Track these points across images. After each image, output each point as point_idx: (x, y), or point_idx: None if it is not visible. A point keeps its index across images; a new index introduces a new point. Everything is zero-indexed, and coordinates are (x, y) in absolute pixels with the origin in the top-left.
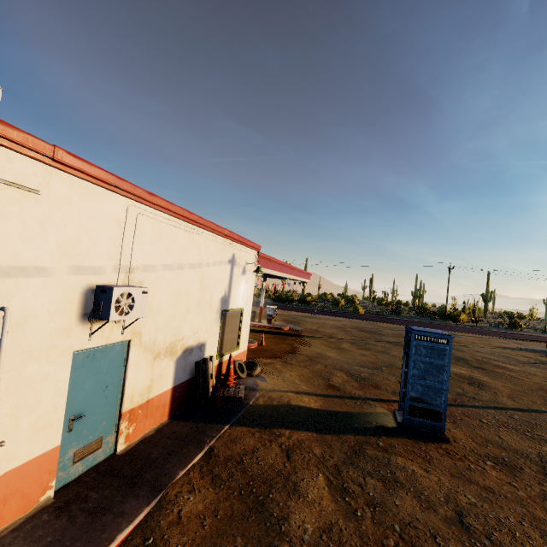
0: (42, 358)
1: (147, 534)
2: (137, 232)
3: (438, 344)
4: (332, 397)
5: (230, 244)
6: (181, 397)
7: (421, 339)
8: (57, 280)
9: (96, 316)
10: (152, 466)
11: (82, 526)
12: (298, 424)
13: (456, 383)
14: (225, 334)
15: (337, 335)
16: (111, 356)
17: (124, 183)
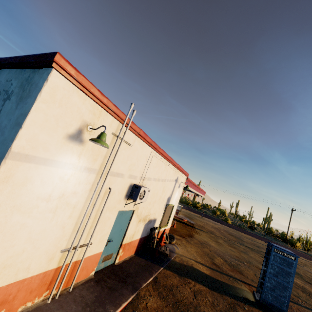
0: (111, 211)
1: (134, 309)
2: (150, 162)
3: (288, 258)
4: (215, 270)
5: (178, 171)
6: (141, 244)
7: (278, 252)
8: (124, 179)
9: (130, 197)
10: (131, 276)
11: (107, 293)
12: (198, 280)
13: (293, 288)
14: (164, 216)
15: (215, 233)
16: (126, 216)
17: (153, 143)
